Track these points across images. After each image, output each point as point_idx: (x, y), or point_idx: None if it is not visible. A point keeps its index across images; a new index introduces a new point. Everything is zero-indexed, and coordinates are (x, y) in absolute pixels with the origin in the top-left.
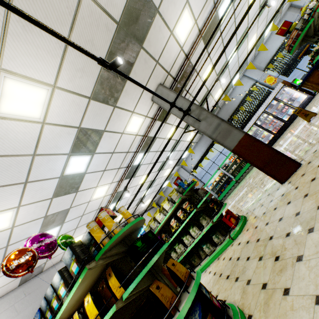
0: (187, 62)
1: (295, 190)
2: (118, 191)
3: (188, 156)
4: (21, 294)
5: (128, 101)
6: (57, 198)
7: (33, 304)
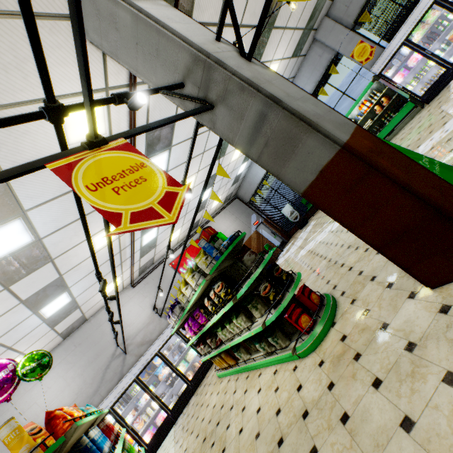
0: None
1: (444, 384)
2: None
3: None
4: (70, 347)
5: (2, 79)
6: (16, 283)
7: (86, 354)
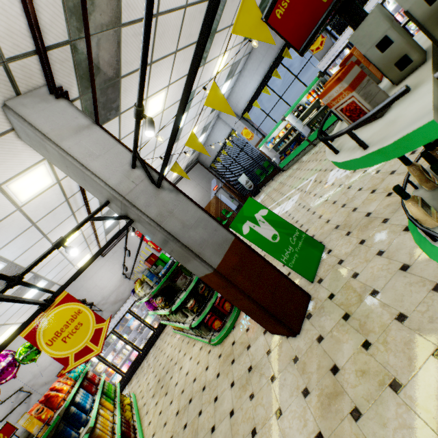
0: (30, 1)
1: (249, 398)
2: (102, 214)
3: (235, 83)
4: None
5: None
6: None
7: None
